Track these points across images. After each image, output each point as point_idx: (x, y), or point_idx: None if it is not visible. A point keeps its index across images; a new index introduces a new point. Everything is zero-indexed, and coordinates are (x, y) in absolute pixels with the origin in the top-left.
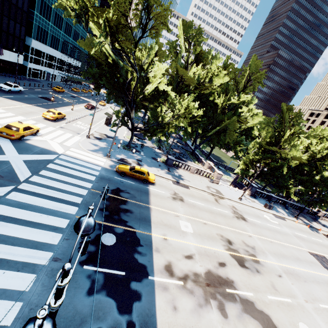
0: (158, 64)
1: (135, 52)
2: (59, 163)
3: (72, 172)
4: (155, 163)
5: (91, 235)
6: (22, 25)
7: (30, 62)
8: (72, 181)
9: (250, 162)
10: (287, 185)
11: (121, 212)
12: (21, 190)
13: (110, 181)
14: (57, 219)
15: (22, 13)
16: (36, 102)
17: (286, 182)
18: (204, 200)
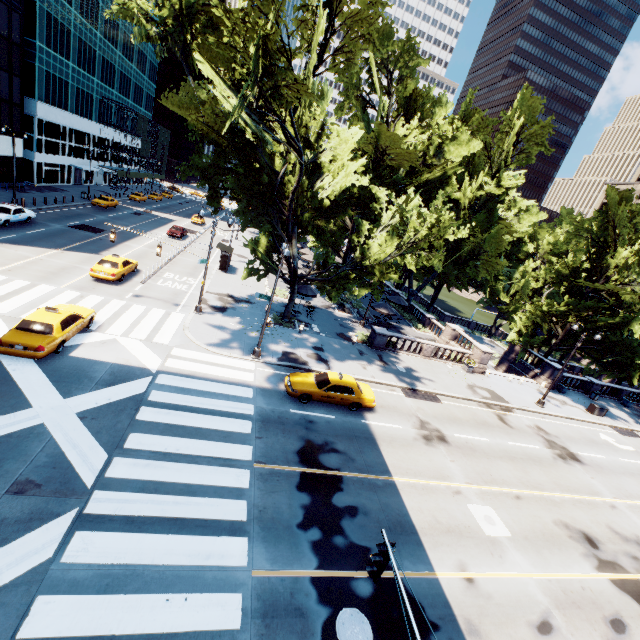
0: (338, 130)
1: (297, 108)
2: (161, 401)
3: (196, 423)
4: (350, 349)
5: (311, 632)
6: (14, 74)
7: (38, 152)
8: (206, 451)
9: (544, 317)
10: (637, 363)
11: (345, 521)
12: (95, 521)
13: (285, 426)
14: (211, 599)
15: (11, 47)
16: (67, 240)
17: (636, 357)
18: (482, 426)
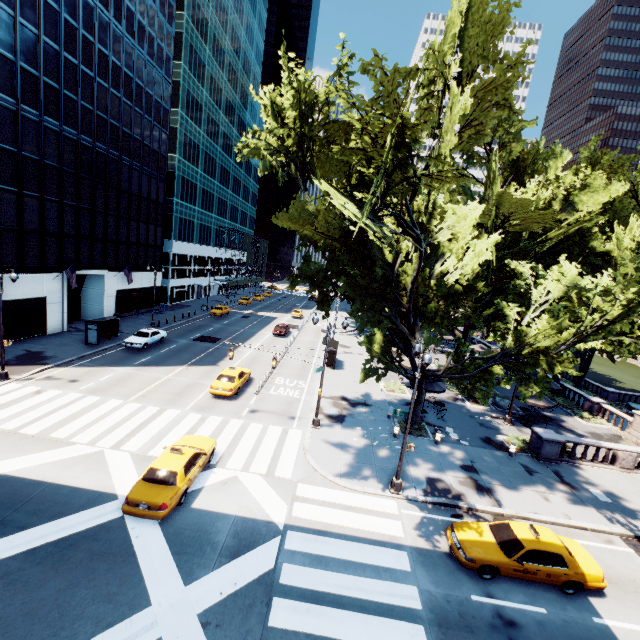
0: (451, 208)
1: (413, 196)
2: (296, 585)
3: (347, 632)
4: (510, 465)
5: None
6: (158, 225)
7: (172, 278)
8: None
9: None
10: None
11: None
12: None
13: (475, 636)
14: None
15: (157, 207)
16: (190, 354)
17: None
18: None
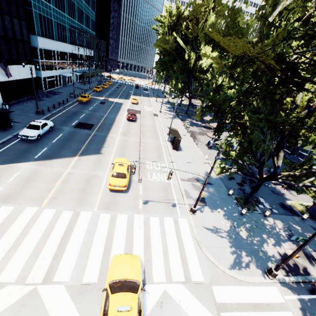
0: None
1: None
2: None
3: None
4: (308, 229)
5: None
6: (21, 20)
7: (42, 70)
8: None
9: None
10: None
11: None
12: None
13: None
14: None
15: None
16: (77, 143)
17: None
18: None
